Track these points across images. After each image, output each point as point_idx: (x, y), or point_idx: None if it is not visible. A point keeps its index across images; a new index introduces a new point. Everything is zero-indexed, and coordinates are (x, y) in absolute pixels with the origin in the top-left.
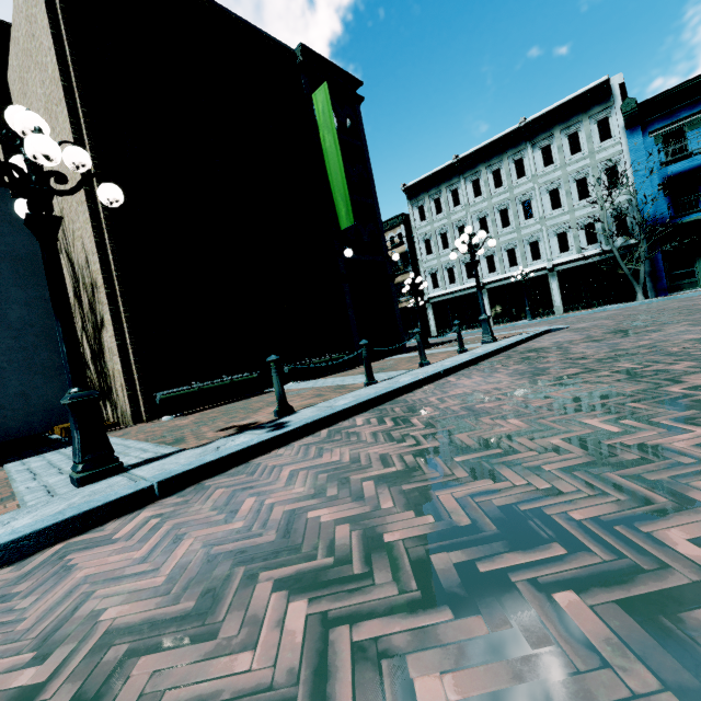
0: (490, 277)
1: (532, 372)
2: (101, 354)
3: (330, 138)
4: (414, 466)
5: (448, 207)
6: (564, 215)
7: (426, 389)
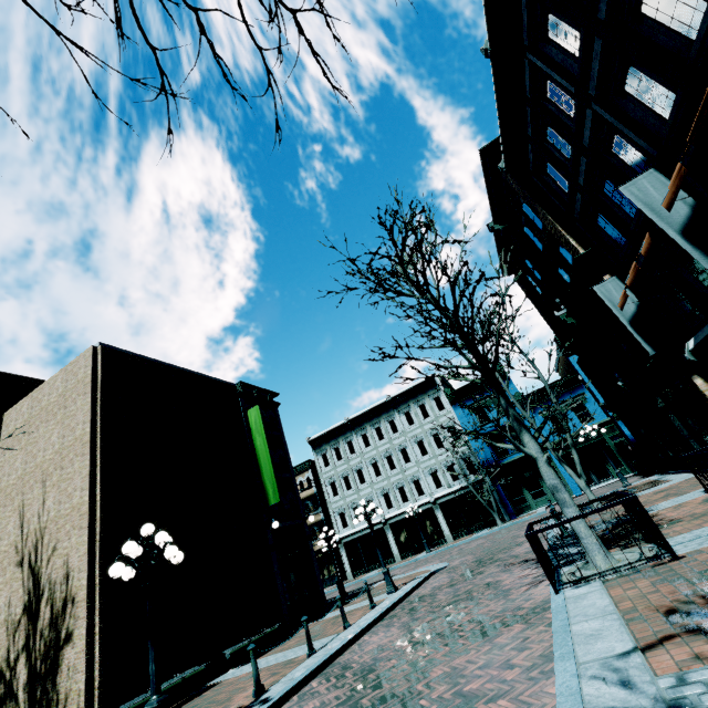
0: (389, 513)
1: (411, 623)
2: (51, 675)
3: (260, 439)
4: (351, 695)
5: (346, 455)
6: (431, 459)
7: (351, 650)
